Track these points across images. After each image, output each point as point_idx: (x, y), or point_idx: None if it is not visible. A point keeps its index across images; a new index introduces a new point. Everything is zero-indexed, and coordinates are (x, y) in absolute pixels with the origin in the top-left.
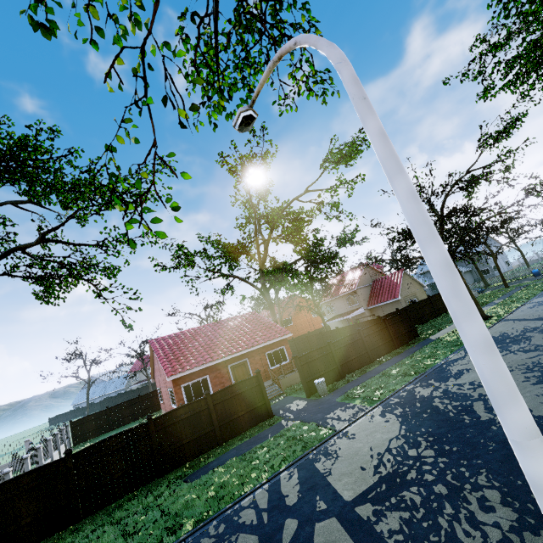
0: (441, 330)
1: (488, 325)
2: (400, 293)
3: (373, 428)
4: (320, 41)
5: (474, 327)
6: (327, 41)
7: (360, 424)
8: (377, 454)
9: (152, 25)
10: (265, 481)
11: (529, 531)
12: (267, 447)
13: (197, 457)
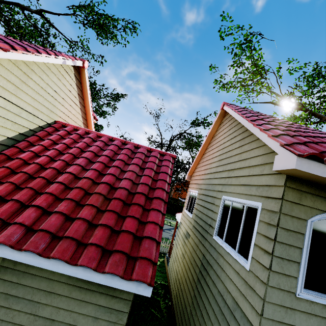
0: (171, 219)
1: (168, 224)
2: None
3: None
4: None
5: None
6: None
7: None
8: None
9: None
10: None
11: None
12: None
13: None
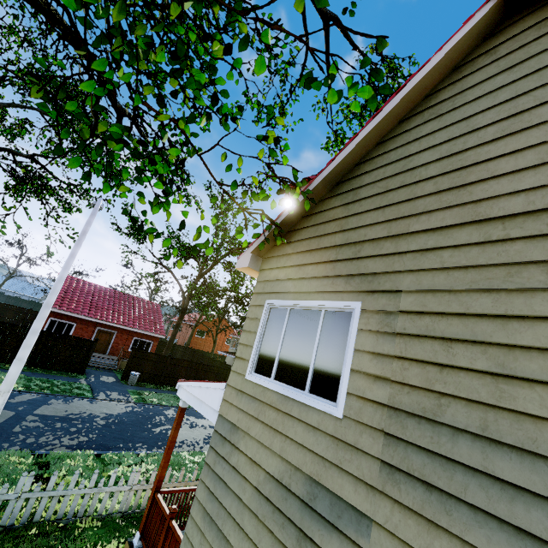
0: None
1: None
2: None
3: (110, 406)
4: (93, 210)
5: (34, 324)
6: (93, 213)
7: (110, 402)
8: (84, 412)
9: (46, 164)
10: (18, 390)
11: (67, 447)
12: (49, 382)
13: (6, 363)
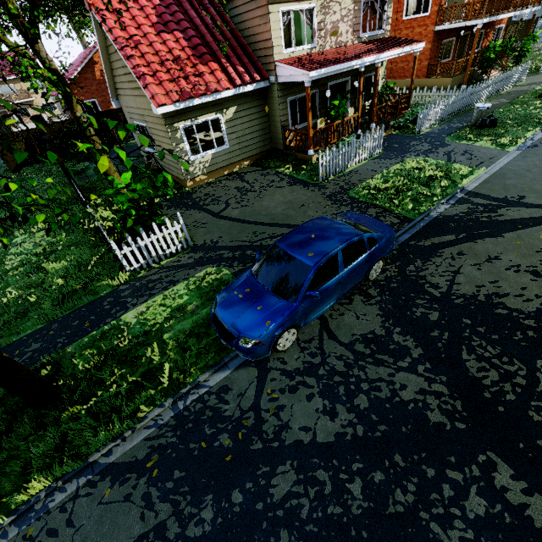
0: None
1: None
2: (119, 91)
3: None
4: None
5: None
6: None
7: None
8: None
9: None
10: None
11: None
12: None
13: None
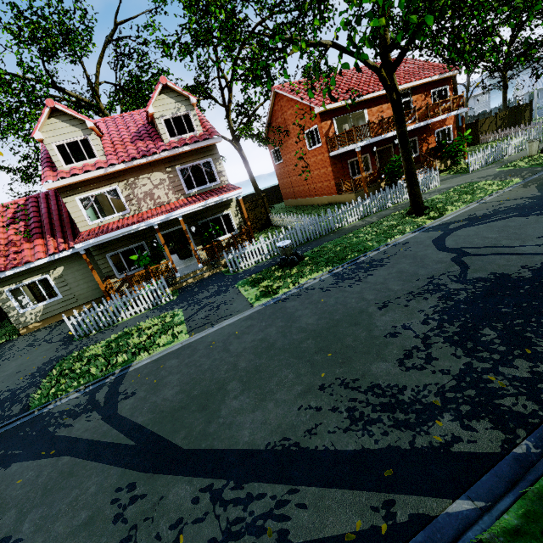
0: None
1: None
2: None
3: None
4: None
5: None
6: None
7: None
8: None
9: None
10: None
11: None
12: None
13: None
